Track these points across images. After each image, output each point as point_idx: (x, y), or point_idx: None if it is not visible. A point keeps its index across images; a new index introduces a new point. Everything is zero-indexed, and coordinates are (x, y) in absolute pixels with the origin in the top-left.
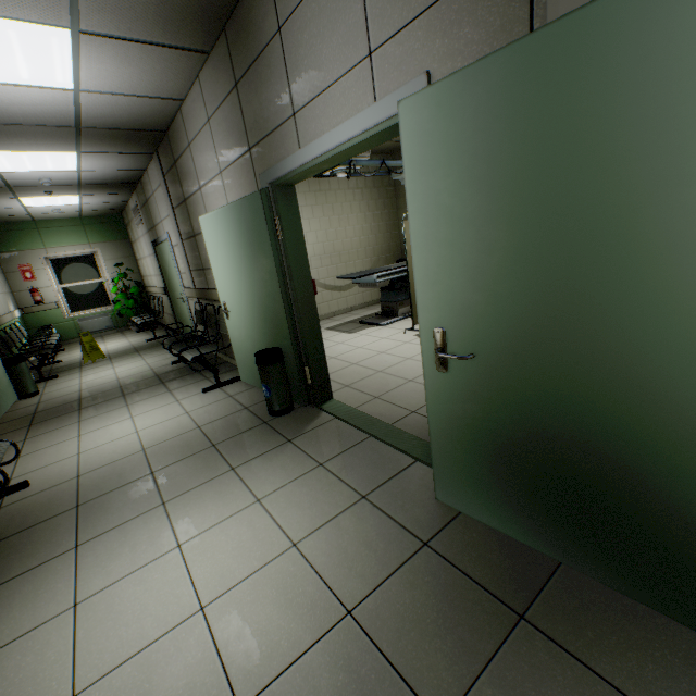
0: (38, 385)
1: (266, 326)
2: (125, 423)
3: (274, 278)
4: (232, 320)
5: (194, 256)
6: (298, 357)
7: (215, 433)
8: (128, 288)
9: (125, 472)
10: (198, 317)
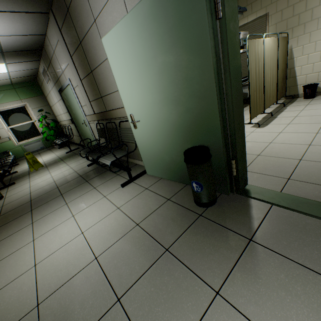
0: (2, 191)
1: (184, 128)
2: (69, 223)
3: (206, 72)
4: (139, 128)
5: (92, 89)
6: (225, 152)
7: (158, 232)
8: (49, 124)
9: (87, 298)
10: (100, 133)
